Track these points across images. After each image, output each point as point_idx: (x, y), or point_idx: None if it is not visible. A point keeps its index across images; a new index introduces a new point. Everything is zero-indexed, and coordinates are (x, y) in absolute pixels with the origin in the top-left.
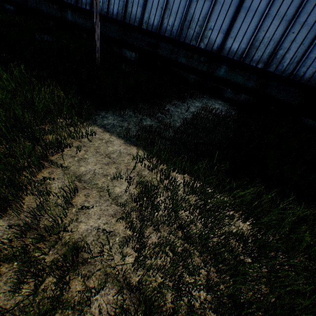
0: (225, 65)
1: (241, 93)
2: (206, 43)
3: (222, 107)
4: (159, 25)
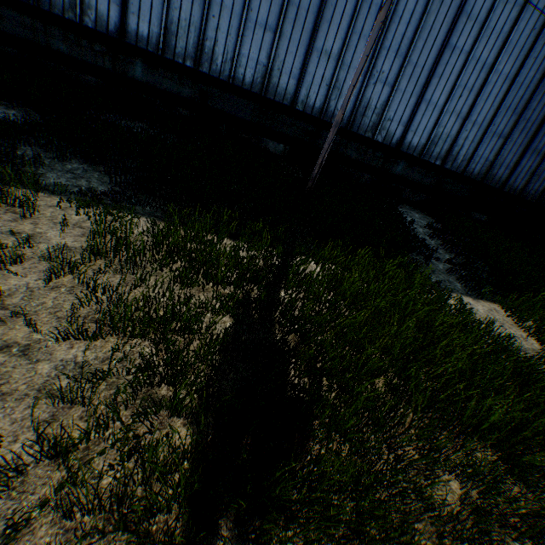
0: (403, 161)
1: (420, 192)
2: (384, 136)
3: (419, 215)
4: (324, 109)
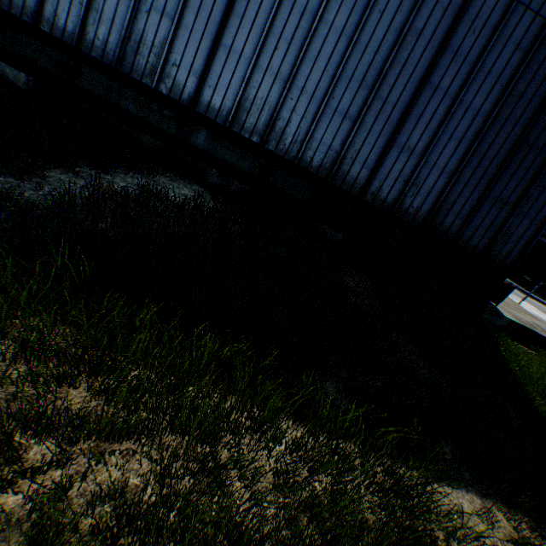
0: (205, 129)
1: (232, 178)
2: (170, 87)
3: (196, 195)
4: (77, 34)
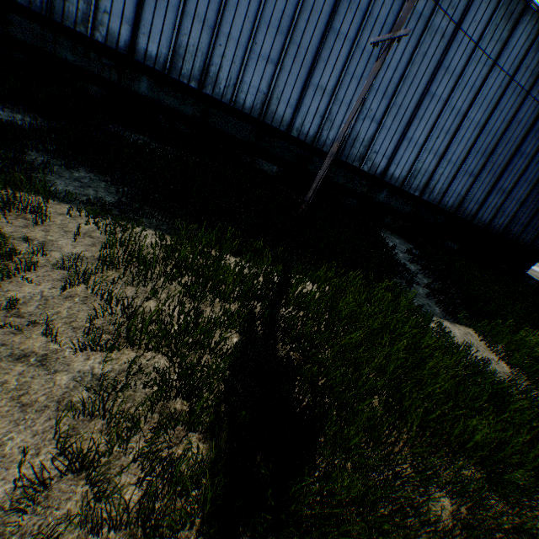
0: (386, 190)
1: (400, 220)
2: (370, 166)
3: (399, 241)
4: (317, 137)
